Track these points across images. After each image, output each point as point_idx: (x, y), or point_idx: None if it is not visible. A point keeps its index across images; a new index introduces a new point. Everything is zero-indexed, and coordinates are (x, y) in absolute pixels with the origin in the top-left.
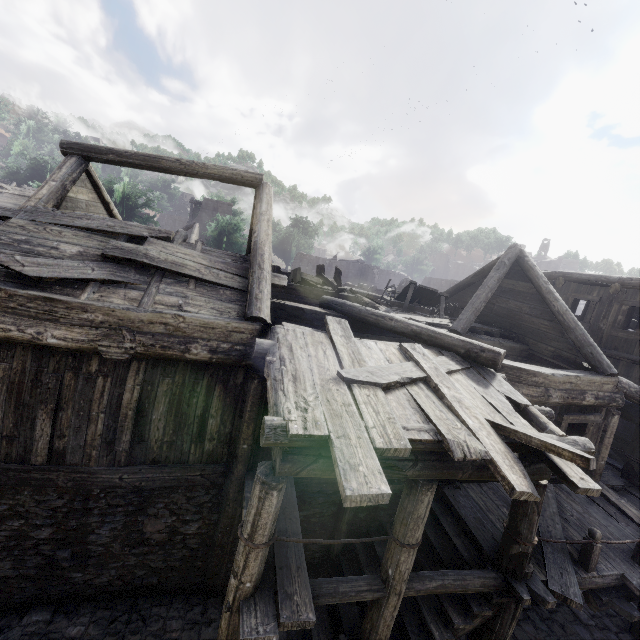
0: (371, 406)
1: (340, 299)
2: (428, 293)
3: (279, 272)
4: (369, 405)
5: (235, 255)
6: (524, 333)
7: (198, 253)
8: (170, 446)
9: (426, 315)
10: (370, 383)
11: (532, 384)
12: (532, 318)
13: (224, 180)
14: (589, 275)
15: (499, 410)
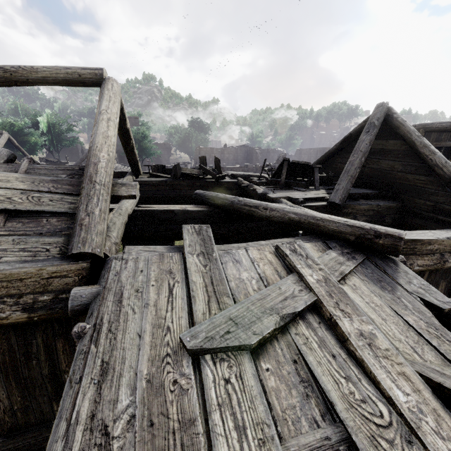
0: (231, 412)
1: (212, 192)
2: (301, 167)
3: (164, 170)
4: (227, 410)
5: (72, 168)
6: (398, 191)
7: (17, 175)
8: (25, 411)
9: (302, 190)
10: (231, 348)
11: (427, 253)
12: (406, 175)
13: (61, 83)
14: (450, 122)
15: (426, 337)
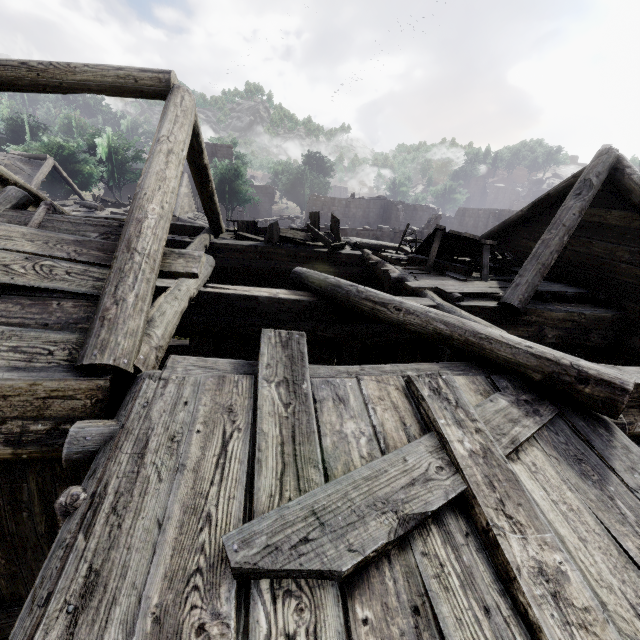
0: None
1: (319, 273)
2: (463, 241)
3: (256, 229)
4: None
5: (109, 223)
6: (618, 293)
7: (25, 229)
8: (11, 579)
9: (461, 278)
10: (307, 573)
11: None
12: (635, 269)
13: (108, 91)
14: None
15: None
